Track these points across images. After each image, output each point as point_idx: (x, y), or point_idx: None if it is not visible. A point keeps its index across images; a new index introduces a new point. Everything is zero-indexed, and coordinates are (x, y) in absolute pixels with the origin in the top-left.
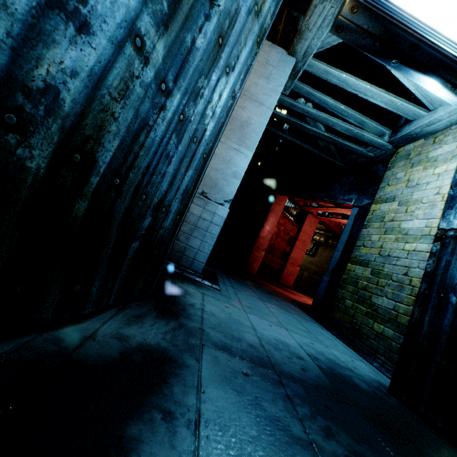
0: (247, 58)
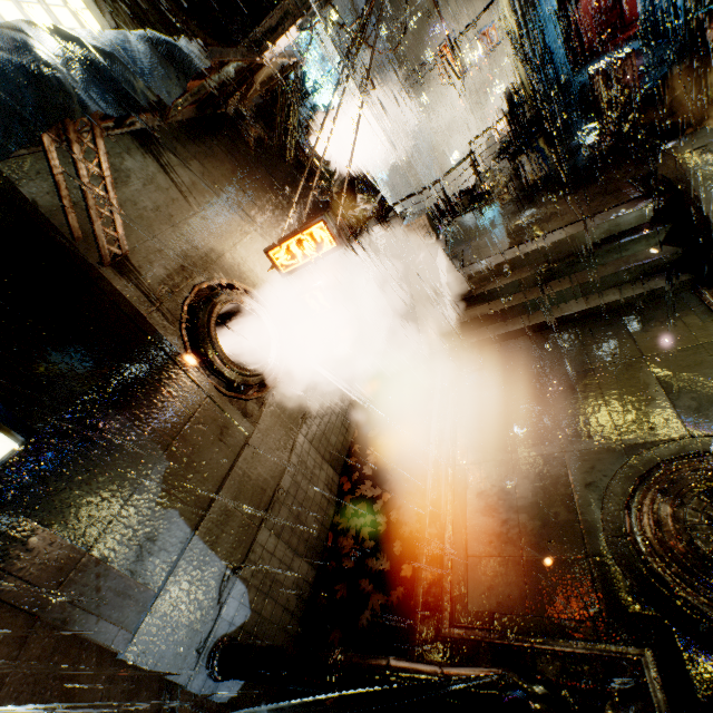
0: (556, 28)
